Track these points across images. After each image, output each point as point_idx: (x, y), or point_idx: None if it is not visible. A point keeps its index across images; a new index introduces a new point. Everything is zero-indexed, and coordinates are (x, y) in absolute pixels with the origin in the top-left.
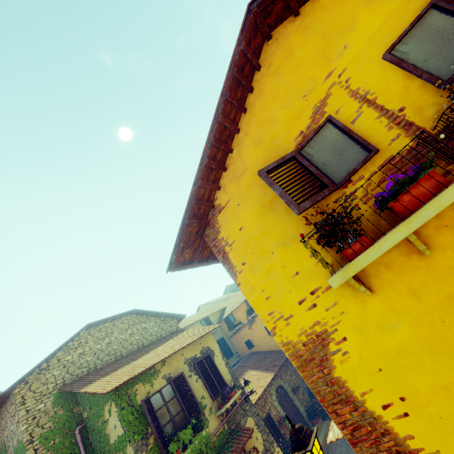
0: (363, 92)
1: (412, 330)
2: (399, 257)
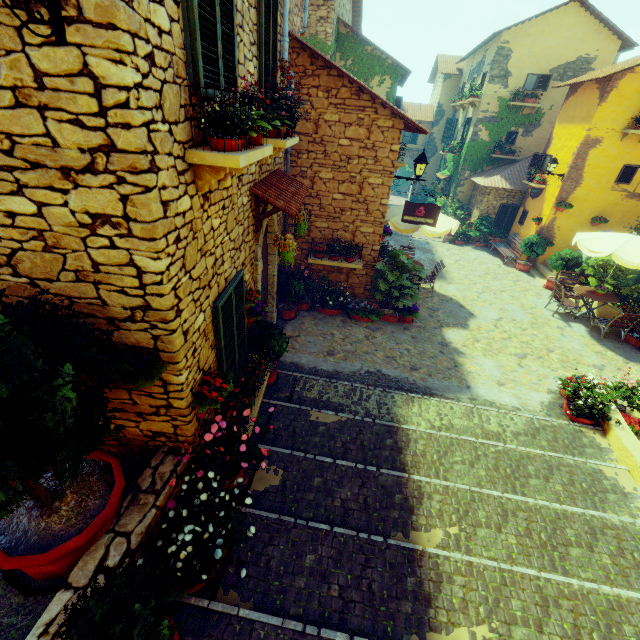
0: None
1: (615, 155)
2: (635, 139)
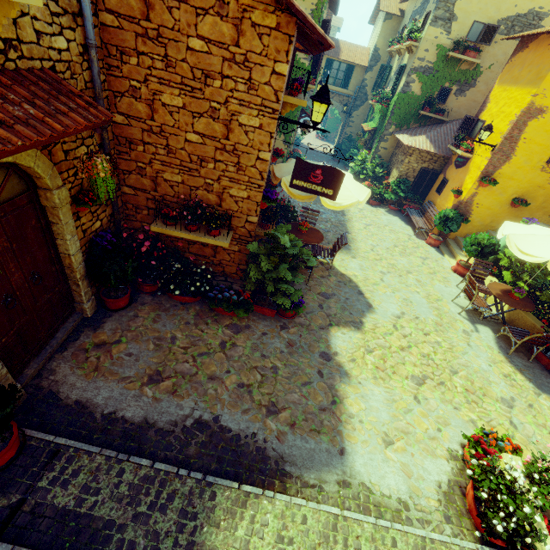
0: None
1: None
2: None
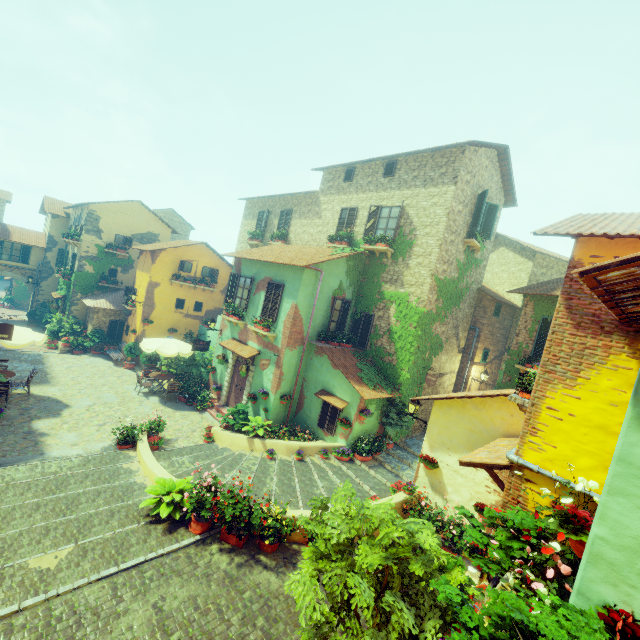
0: (198, 266)
1: (170, 292)
2: (178, 285)
